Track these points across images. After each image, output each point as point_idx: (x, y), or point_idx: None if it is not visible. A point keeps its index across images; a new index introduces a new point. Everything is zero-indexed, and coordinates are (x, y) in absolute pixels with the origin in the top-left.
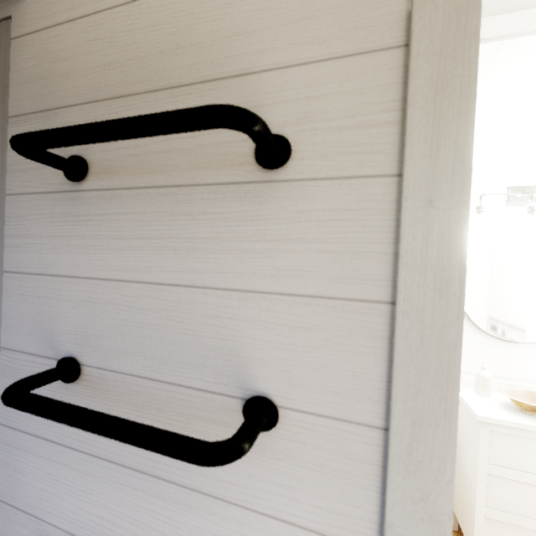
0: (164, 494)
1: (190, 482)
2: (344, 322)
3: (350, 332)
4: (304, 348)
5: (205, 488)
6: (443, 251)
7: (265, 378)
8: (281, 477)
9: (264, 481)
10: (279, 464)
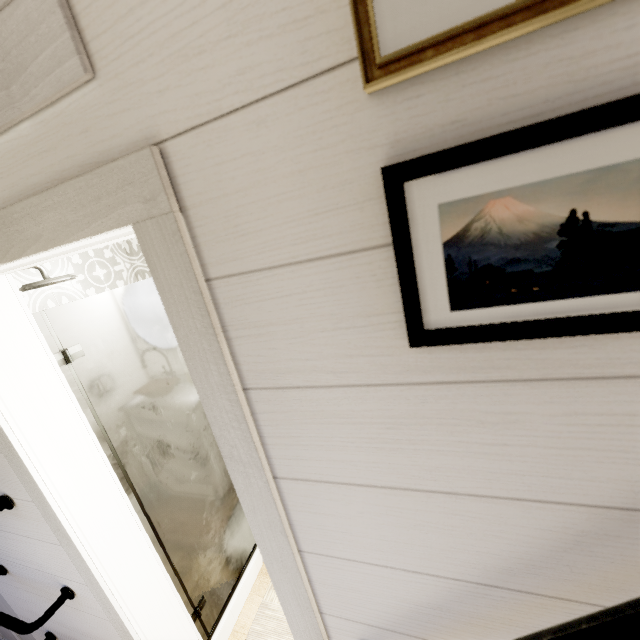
0: (9, 537)
1: (12, 531)
2: (5, 462)
3: (9, 466)
4: (2, 474)
5: (17, 533)
6: (1, 436)
7: (1, 487)
8: (32, 525)
9: (29, 527)
10: (28, 520)
